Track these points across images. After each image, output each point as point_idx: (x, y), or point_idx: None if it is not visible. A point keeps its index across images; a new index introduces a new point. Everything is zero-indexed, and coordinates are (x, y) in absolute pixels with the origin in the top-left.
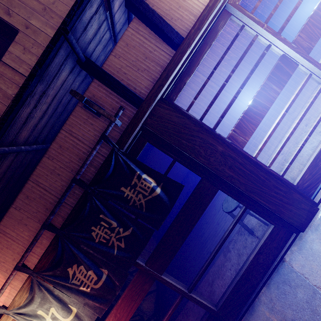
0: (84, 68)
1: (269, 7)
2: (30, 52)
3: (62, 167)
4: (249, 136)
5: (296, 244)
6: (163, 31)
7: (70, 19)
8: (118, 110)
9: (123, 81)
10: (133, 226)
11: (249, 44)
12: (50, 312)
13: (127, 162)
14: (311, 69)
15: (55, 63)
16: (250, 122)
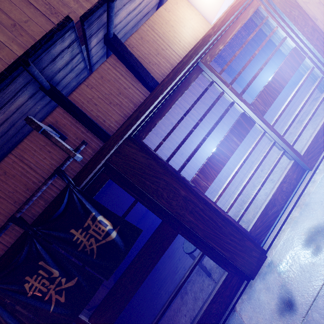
0: (48, 96)
1: (239, 62)
2: None
3: (3, 198)
4: (211, 181)
5: (246, 292)
6: (139, 74)
7: (35, 51)
8: (80, 144)
9: (93, 112)
10: (78, 275)
11: (216, 99)
12: None
13: (82, 201)
14: (265, 129)
15: (10, 90)
16: (213, 168)
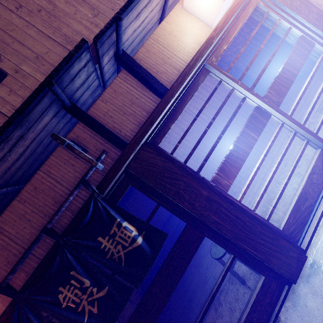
0: (69, 113)
1: (243, 62)
2: (16, 94)
3: (34, 212)
4: (232, 179)
5: (289, 299)
6: (149, 83)
7: (57, 73)
8: (101, 154)
9: (109, 124)
10: (109, 284)
11: (227, 96)
12: None
13: (106, 208)
14: (282, 120)
15: (38, 110)
16: (232, 166)
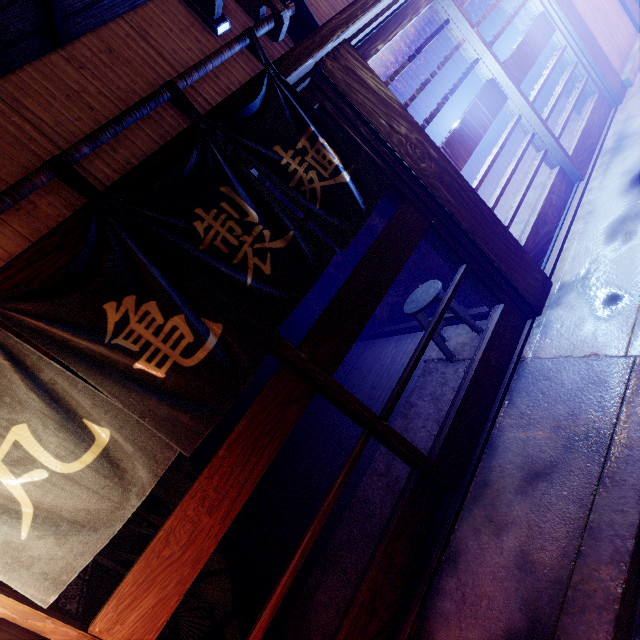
0: None
1: (425, 96)
2: None
3: (106, 96)
4: (462, 164)
5: (535, 332)
6: None
7: None
8: (285, 6)
9: None
10: (294, 230)
11: (456, 46)
12: (6, 442)
13: (292, 101)
14: (521, 109)
15: None
16: (462, 145)
